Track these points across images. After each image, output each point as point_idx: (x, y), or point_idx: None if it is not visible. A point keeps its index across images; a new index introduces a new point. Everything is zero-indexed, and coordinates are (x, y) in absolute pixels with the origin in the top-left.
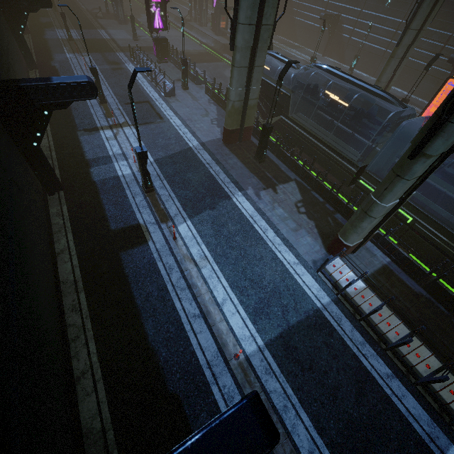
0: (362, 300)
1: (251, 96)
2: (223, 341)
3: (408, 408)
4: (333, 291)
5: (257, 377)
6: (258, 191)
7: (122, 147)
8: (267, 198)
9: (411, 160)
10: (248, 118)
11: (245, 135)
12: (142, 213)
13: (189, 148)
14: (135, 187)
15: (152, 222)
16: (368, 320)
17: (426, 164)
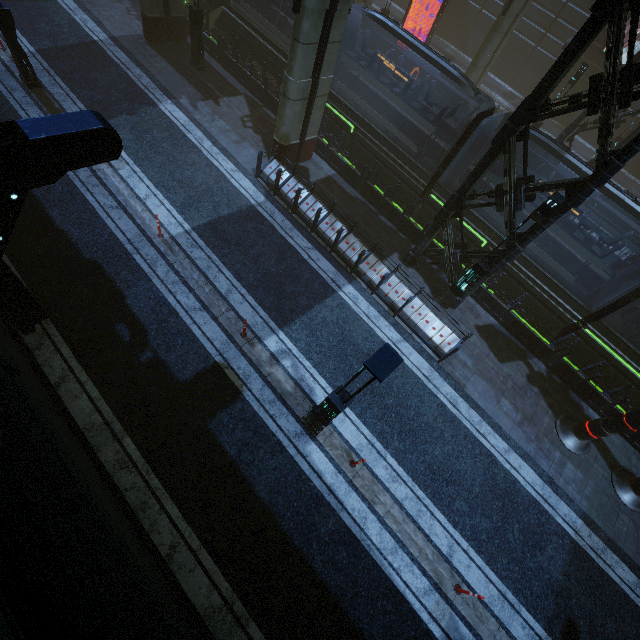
0: (294, 195)
1: None
2: (145, 226)
3: (321, 266)
4: (270, 193)
5: (183, 250)
6: (195, 101)
7: None
8: (205, 110)
9: (299, 18)
10: (174, 1)
11: (177, 31)
12: (27, 111)
13: (92, 42)
14: (11, 81)
15: None
16: (299, 212)
17: (314, 24)
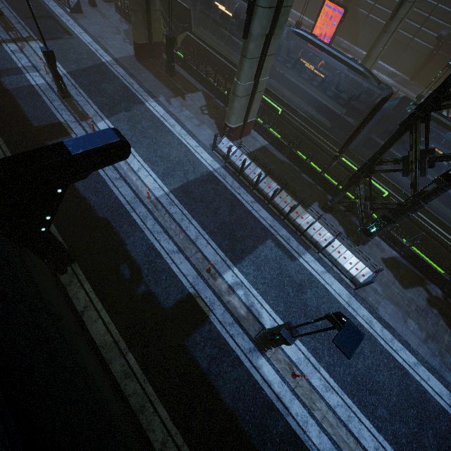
0: (240, 162)
1: (153, 7)
2: (138, 191)
3: (261, 215)
4: (222, 161)
5: (164, 207)
6: (169, 98)
7: (31, 60)
8: (176, 104)
9: (247, 41)
10: (155, 32)
11: (156, 51)
12: (62, 114)
13: (102, 63)
14: (52, 94)
15: (72, 121)
16: (244, 175)
17: (257, 45)
